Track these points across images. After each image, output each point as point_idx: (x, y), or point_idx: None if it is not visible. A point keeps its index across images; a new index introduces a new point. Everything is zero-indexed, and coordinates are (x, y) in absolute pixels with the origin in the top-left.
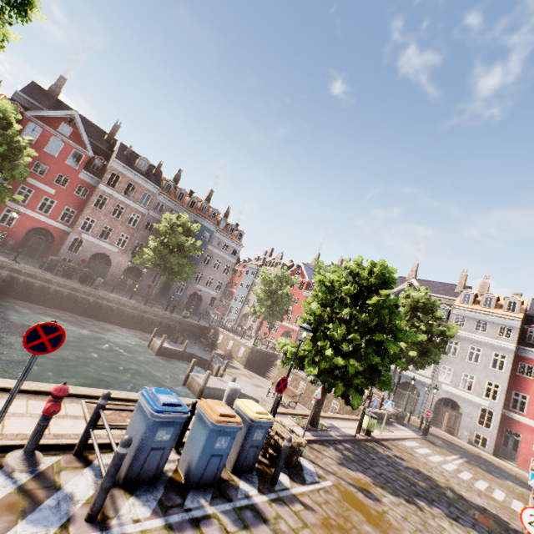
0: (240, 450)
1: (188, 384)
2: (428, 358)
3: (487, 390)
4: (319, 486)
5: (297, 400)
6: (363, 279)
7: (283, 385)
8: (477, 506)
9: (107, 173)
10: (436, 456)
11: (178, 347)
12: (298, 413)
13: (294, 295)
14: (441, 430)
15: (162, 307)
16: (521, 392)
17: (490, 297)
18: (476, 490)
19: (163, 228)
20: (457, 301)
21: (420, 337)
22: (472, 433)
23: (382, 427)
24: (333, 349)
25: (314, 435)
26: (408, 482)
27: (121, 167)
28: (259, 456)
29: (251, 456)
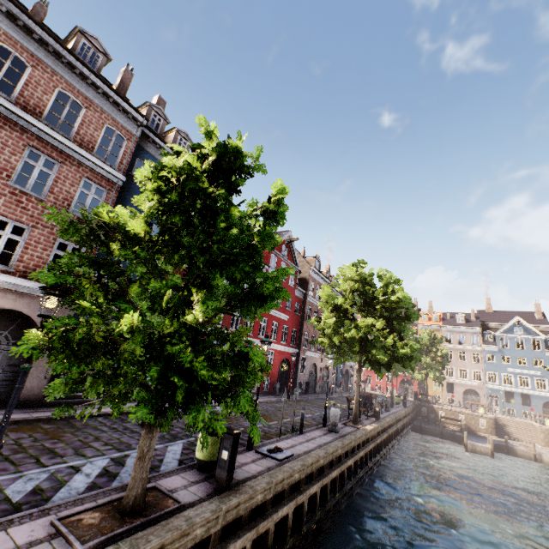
0: None
1: None
2: None
3: None
4: None
5: None
6: None
7: None
8: None
9: (308, 283)
10: None
11: (479, 442)
12: None
13: None
14: None
15: None
16: None
17: None
18: None
19: None
20: None
21: None
22: None
23: None
24: None
25: None
26: None
27: (313, 273)
28: None
29: None
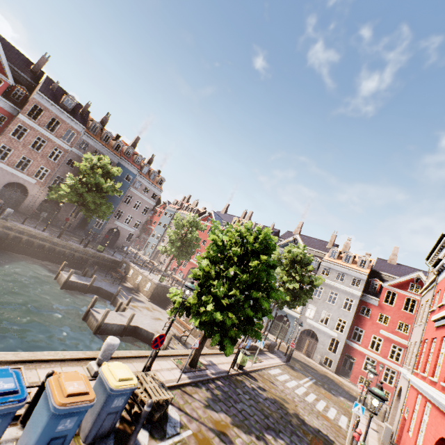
0: (96, 420)
1: (88, 319)
2: (298, 301)
3: (338, 323)
4: (178, 438)
5: (188, 334)
6: (249, 243)
7: (160, 341)
8: (314, 429)
9: (28, 105)
10: (292, 382)
11: (86, 281)
12: (181, 354)
13: (204, 238)
14: (302, 354)
15: (78, 240)
16: (360, 327)
17: (349, 255)
18: (316, 411)
19: (84, 167)
20: (326, 256)
21: (294, 286)
22: (323, 356)
23: (253, 361)
24: (215, 303)
25: (190, 376)
26: (263, 415)
27: (45, 100)
28: (125, 413)
29: (109, 423)
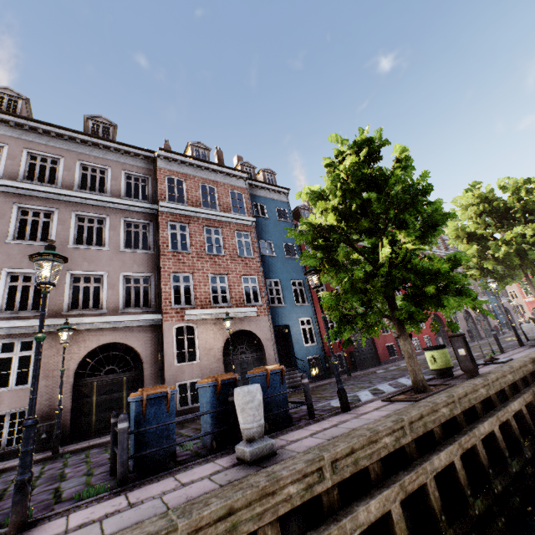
0: None
1: None
2: None
3: None
4: None
5: None
6: None
7: None
8: None
9: None
10: None
11: None
12: None
13: None
14: None
15: None
16: None
17: None
18: None
19: None
20: None
21: None
22: None
23: None
24: None
25: None
26: None
27: None
28: None
29: None
